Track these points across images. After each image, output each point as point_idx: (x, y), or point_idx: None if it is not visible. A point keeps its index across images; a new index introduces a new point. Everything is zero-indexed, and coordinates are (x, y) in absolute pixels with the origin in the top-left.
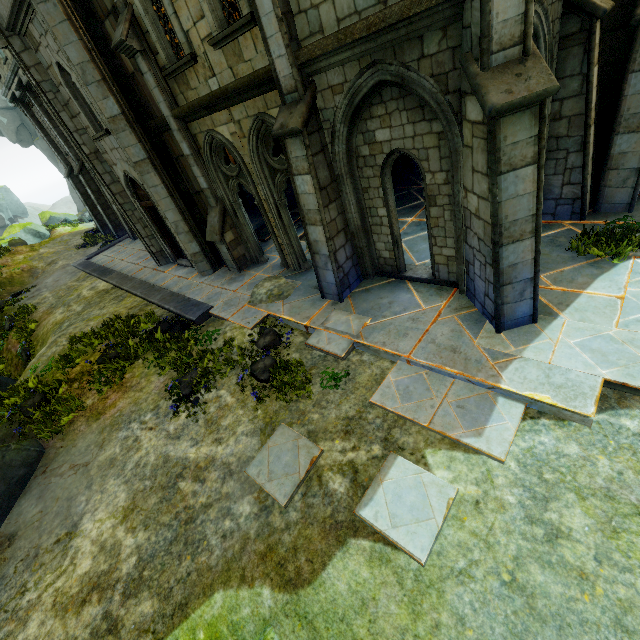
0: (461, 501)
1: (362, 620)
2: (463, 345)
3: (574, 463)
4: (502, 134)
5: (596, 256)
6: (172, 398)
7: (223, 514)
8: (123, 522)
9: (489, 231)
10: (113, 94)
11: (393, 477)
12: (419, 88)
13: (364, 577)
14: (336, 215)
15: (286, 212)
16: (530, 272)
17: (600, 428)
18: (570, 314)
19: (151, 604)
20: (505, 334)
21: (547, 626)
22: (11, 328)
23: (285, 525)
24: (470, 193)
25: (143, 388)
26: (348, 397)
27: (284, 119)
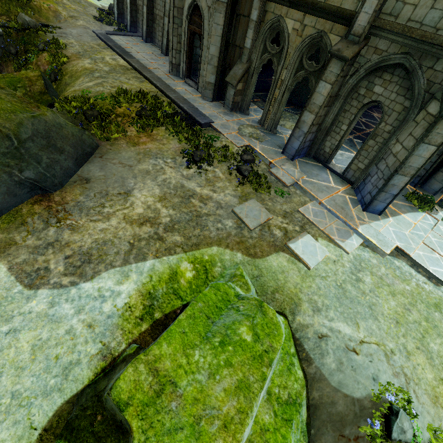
0: (328, 258)
1: (282, 275)
2: (347, 208)
3: (373, 265)
4: (438, 126)
5: (413, 204)
6: (184, 158)
7: (217, 221)
8: (160, 202)
9: (397, 164)
10: None
11: (305, 239)
12: (417, 80)
13: (285, 264)
14: (323, 114)
15: (288, 94)
16: (396, 192)
17: (386, 260)
18: (394, 219)
19: (180, 238)
20: (366, 213)
21: (348, 299)
22: (43, 50)
23: (250, 236)
24: (399, 143)
25: (165, 144)
26: (287, 203)
27: (342, 47)
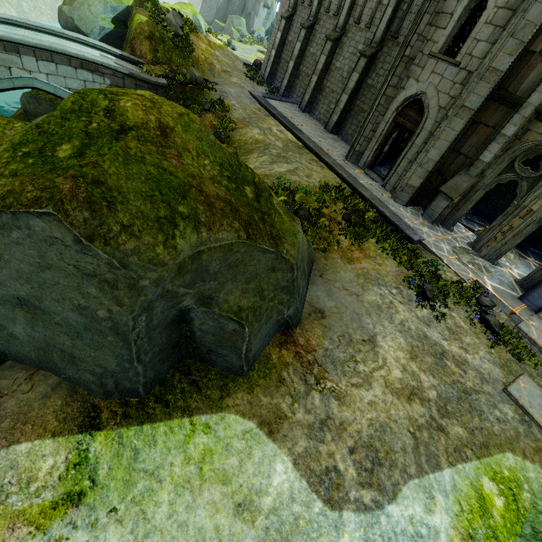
0: None
1: None
2: None
3: None
4: None
5: None
6: (409, 290)
7: (491, 404)
8: (412, 360)
9: None
10: (515, 56)
11: None
12: None
13: None
14: None
15: (535, 227)
16: None
17: None
18: None
19: (463, 431)
20: None
21: None
22: (207, 110)
23: None
24: None
25: (381, 264)
26: None
27: None
